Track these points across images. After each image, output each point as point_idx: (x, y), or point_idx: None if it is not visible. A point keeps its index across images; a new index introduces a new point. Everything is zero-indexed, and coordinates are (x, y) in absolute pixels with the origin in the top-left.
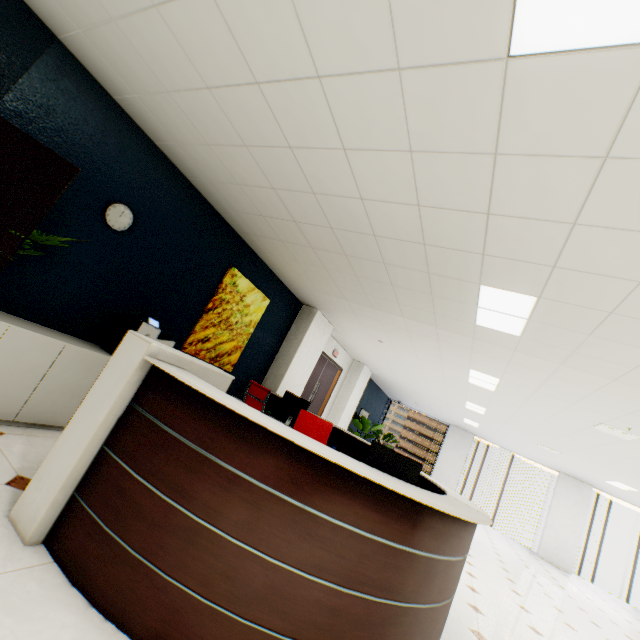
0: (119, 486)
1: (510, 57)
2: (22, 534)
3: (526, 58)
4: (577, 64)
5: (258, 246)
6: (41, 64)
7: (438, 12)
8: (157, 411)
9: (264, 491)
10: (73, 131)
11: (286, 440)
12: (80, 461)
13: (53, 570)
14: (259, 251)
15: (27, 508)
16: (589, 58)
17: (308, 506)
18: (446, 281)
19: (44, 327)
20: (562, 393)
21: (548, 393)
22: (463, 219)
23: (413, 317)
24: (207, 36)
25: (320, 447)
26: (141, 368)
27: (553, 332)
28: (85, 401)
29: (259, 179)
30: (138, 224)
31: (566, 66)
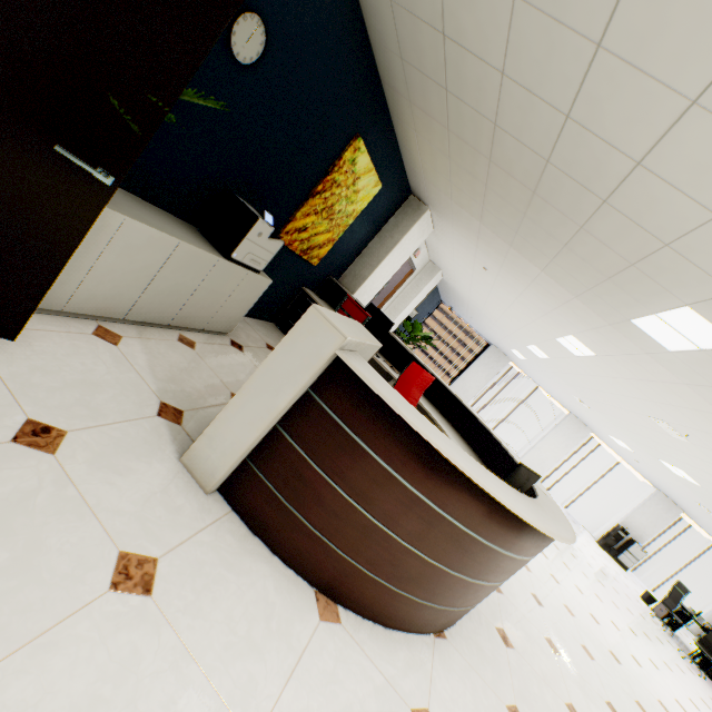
0: (298, 471)
1: None
2: (201, 483)
3: None
4: None
5: (402, 114)
6: None
7: None
8: (343, 413)
9: (440, 515)
10: None
11: (474, 481)
12: (257, 438)
13: (235, 520)
14: (398, 119)
15: (201, 461)
16: None
17: (472, 531)
18: (646, 281)
19: (143, 203)
20: (653, 393)
21: (637, 386)
22: None
23: (556, 277)
24: None
25: (497, 488)
26: (328, 361)
27: None
28: (257, 374)
29: (490, 49)
30: (268, 54)
31: None
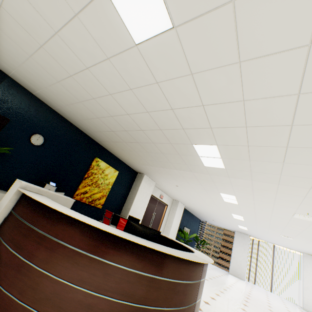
0: None
1: (137, 45)
2: None
3: (141, 44)
4: (157, 41)
5: (107, 146)
6: (2, 85)
7: (107, 35)
8: (19, 211)
9: (56, 242)
10: (15, 108)
11: (69, 216)
12: None
13: None
14: (109, 149)
15: None
16: (159, 38)
17: (77, 248)
18: (179, 146)
19: (0, 190)
20: (265, 198)
21: (259, 199)
22: (166, 114)
23: (180, 168)
24: (49, 63)
25: (87, 219)
26: (17, 194)
27: (235, 162)
28: None
29: (91, 115)
30: (47, 142)
31: (155, 43)
